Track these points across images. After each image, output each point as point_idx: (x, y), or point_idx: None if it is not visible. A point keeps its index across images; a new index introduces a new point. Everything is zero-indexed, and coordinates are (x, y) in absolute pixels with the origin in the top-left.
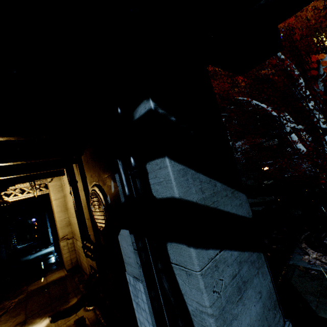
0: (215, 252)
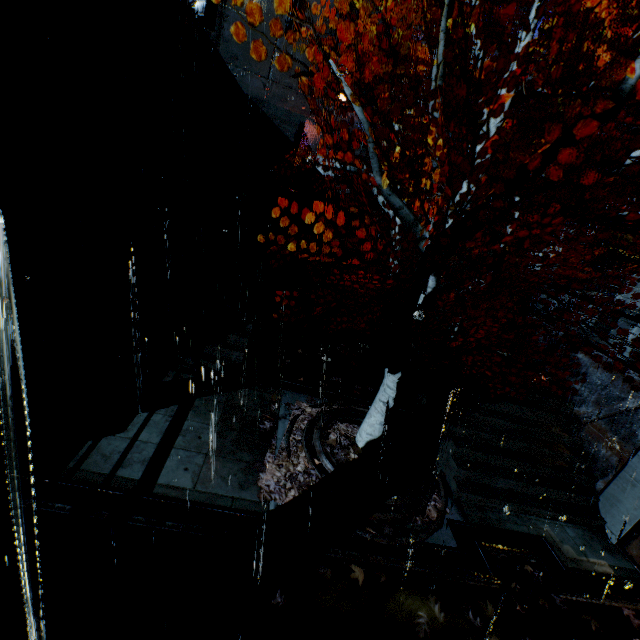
0: None
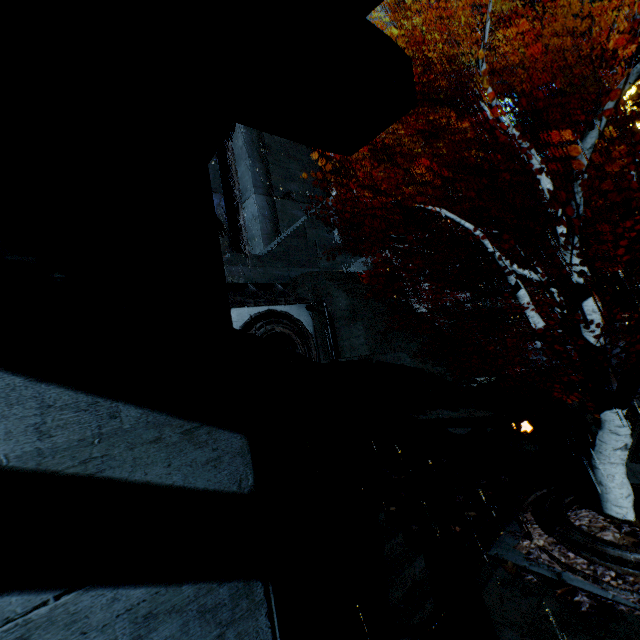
0: (35, 599)
